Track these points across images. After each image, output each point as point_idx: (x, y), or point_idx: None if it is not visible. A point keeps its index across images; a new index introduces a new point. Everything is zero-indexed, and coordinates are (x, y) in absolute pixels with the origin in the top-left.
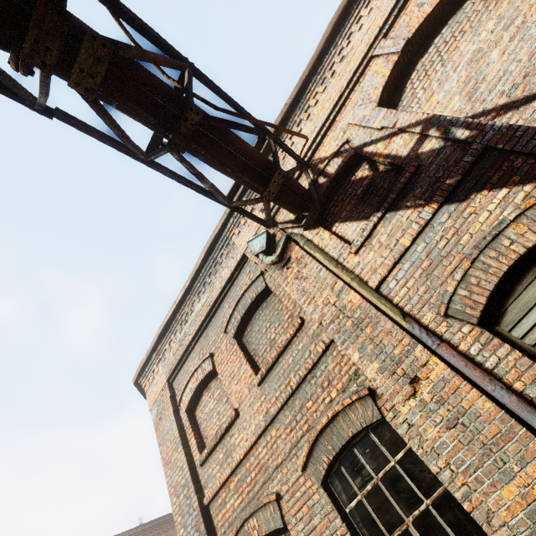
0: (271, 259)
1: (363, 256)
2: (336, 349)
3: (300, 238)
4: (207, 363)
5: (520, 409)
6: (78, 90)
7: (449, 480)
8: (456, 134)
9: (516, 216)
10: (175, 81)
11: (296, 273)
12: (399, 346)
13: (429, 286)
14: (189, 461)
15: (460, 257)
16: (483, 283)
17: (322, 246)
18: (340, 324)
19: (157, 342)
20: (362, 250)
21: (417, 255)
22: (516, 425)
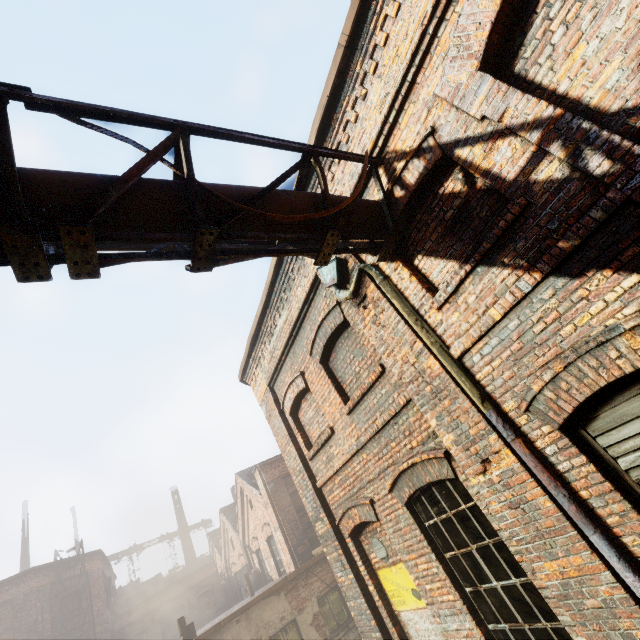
0: (345, 296)
1: (447, 315)
2: (416, 406)
3: (375, 274)
4: (299, 380)
5: (576, 518)
6: (82, 278)
7: (506, 538)
8: (590, 163)
9: (634, 326)
10: (172, 167)
11: (373, 317)
12: (474, 428)
13: (515, 372)
14: (300, 455)
15: (556, 351)
16: (574, 392)
17: (401, 288)
18: (419, 387)
19: (250, 349)
20: (445, 307)
21: (507, 332)
22: (569, 527)
